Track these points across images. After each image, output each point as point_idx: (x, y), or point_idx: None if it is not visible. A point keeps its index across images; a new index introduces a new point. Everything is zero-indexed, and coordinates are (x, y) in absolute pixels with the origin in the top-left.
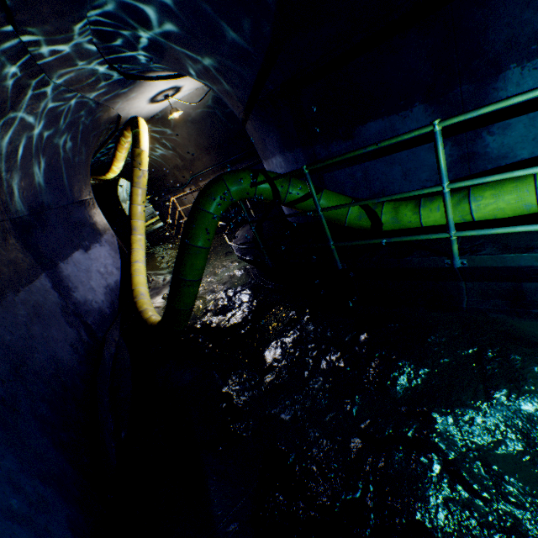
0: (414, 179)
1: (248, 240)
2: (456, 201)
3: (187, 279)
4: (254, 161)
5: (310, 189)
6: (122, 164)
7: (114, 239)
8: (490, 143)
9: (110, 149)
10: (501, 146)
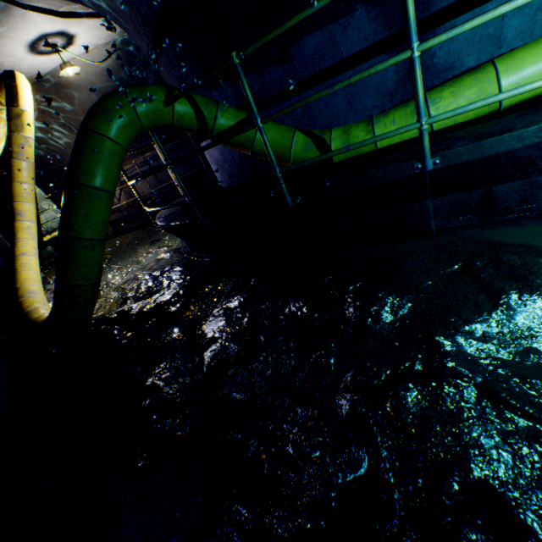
0: (359, 108)
1: (175, 211)
2: (413, 108)
3: (80, 237)
4: (178, 140)
5: (244, 89)
6: (2, 142)
7: None
8: (436, 51)
9: None
10: (448, 54)
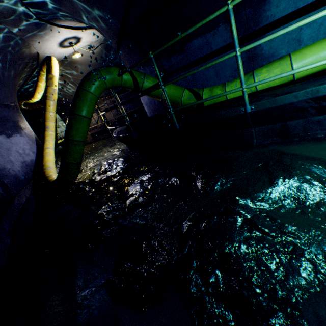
0: (221, 76)
1: (123, 129)
2: (246, 78)
3: (74, 139)
4: (130, 91)
5: (155, 69)
6: (42, 91)
7: (32, 134)
8: (264, 47)
9: (34, 81)
10: (270, 49)
